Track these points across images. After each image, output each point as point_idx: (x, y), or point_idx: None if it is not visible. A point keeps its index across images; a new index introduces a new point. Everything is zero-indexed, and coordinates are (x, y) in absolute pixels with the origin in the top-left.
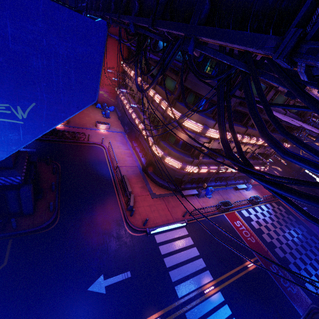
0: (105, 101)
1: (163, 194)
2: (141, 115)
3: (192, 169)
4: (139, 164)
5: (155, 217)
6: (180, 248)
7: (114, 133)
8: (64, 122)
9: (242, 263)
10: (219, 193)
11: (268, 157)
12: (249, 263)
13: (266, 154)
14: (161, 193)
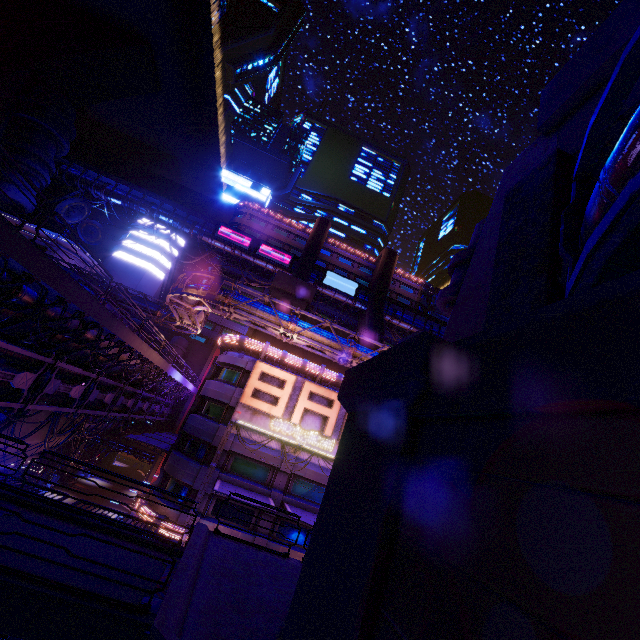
0: None
1: None
2: None
3: None
4: None
5: None
6: None
7: None
8: None
9: None
10: None
11: None
12: None
13: None
14: None
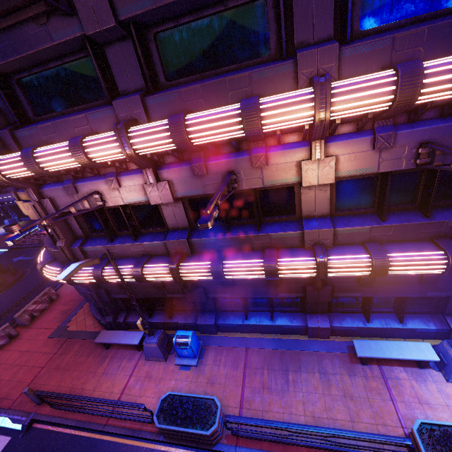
0: None
1: (78, 331)
2: None
3: (53, 275)
4: None
5: None
6: None
7: None
8: None
9: None
10: (245, 357)
11: None
12: None
13: (425, 167)
14: (79, 328)
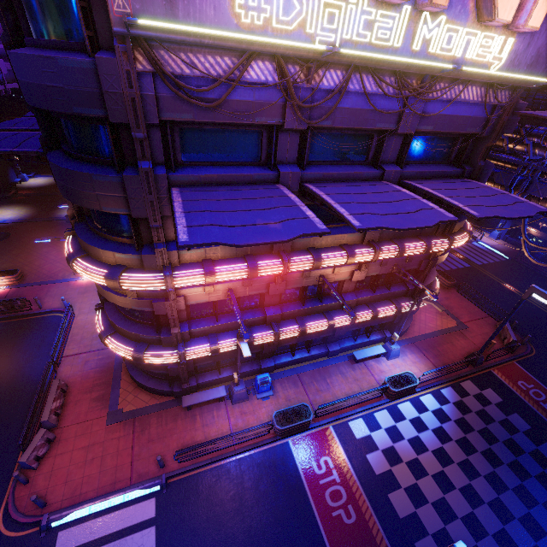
0: None
1: (141, 408)
2: None
3: (162, 359)
4: None
5: (87, 477)
6: None
7: None
8: (11, 281)
9: None
10: (299, 379)
11: (419, 276)
12: None
13: (396, 275)
14: (139, 406)
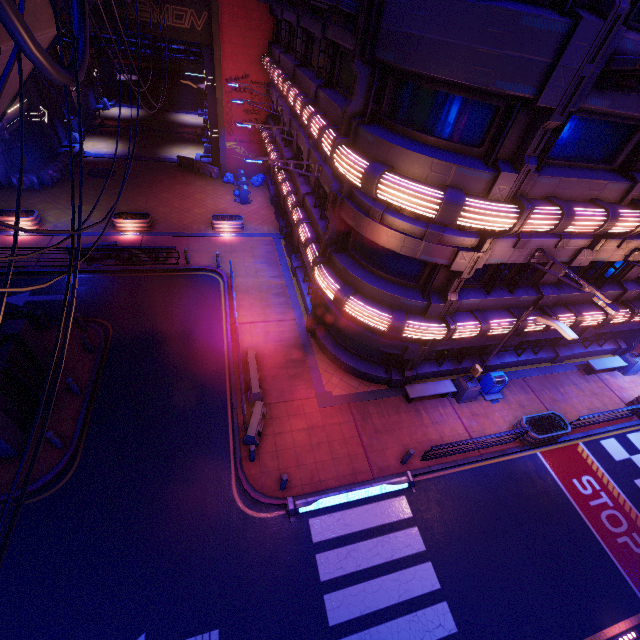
0: (242, 166)
1: (352, 393)
2: (300, 186)
3: (426, 332)
4: (300, 314)
5: (320, 462)
6: (381, 563)
7: (254, 239)
8: (141, 227)
9: (593, 630)
10: (527, 384)
11: None
12: (618, 634)
13: None
14: (348, 391)
